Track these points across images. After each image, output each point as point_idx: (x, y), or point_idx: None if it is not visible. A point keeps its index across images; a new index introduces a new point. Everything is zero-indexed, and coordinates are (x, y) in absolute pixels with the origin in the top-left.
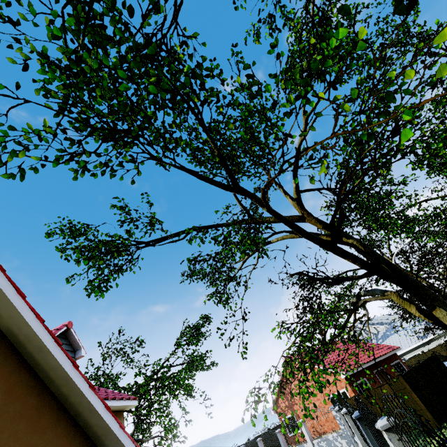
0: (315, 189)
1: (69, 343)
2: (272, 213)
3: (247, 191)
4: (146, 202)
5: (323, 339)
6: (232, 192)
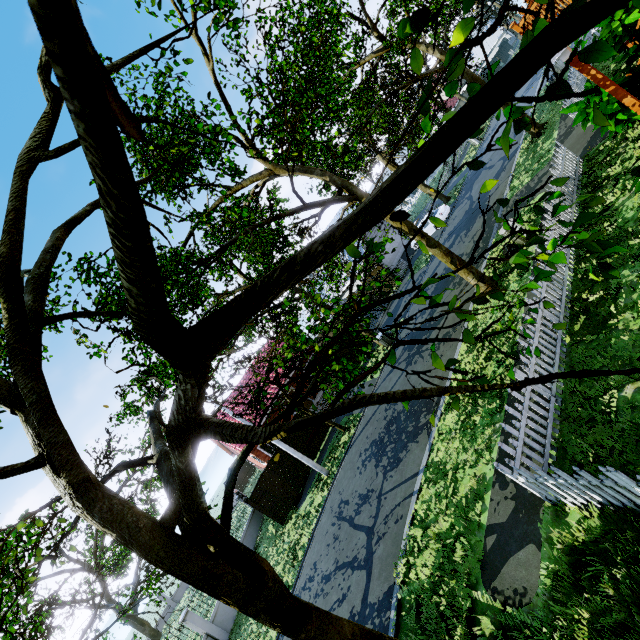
0: None
1: None
2: None
3: None
4: None
5: None
6: None
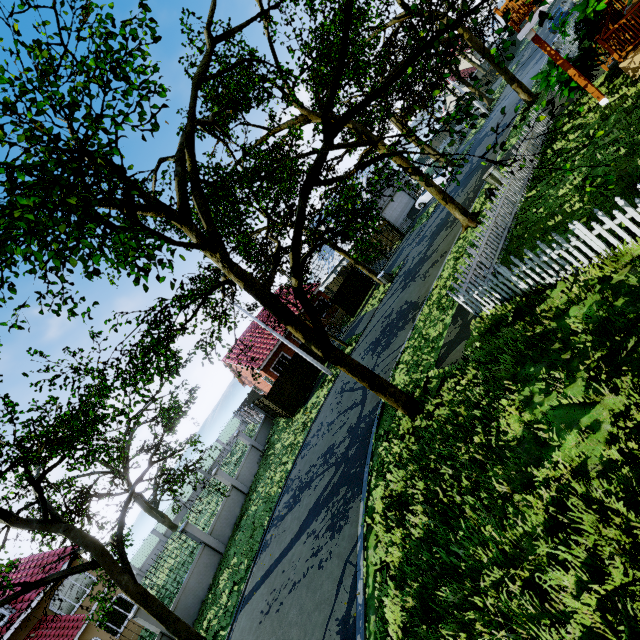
0: None
1: None
2: None
3: None
4: None
5: None
6: None
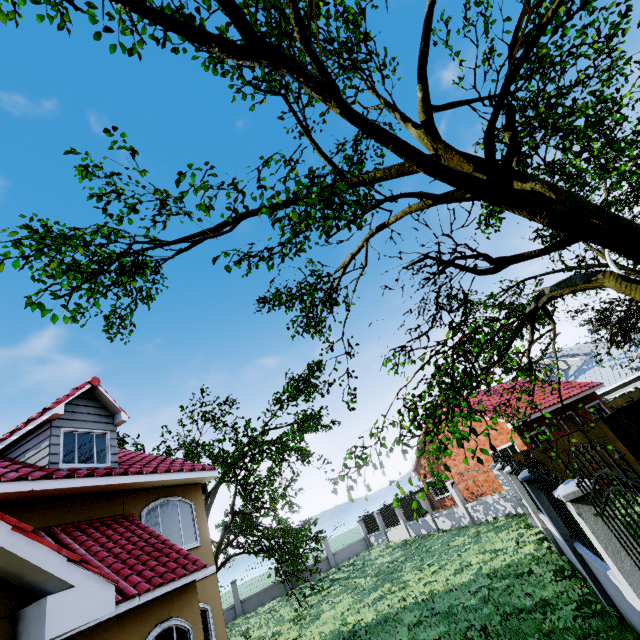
0: (463, 102)
1: (101, 406)
2: (353, 118)
3: (280, 51)
4: (119, 148)
5: (471, 368)
6: (246, 60)
